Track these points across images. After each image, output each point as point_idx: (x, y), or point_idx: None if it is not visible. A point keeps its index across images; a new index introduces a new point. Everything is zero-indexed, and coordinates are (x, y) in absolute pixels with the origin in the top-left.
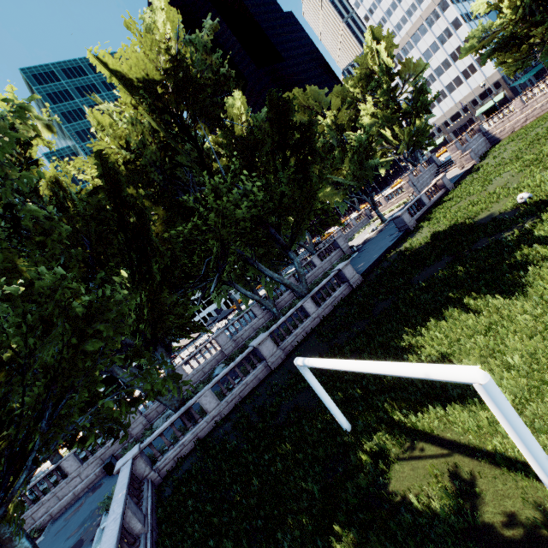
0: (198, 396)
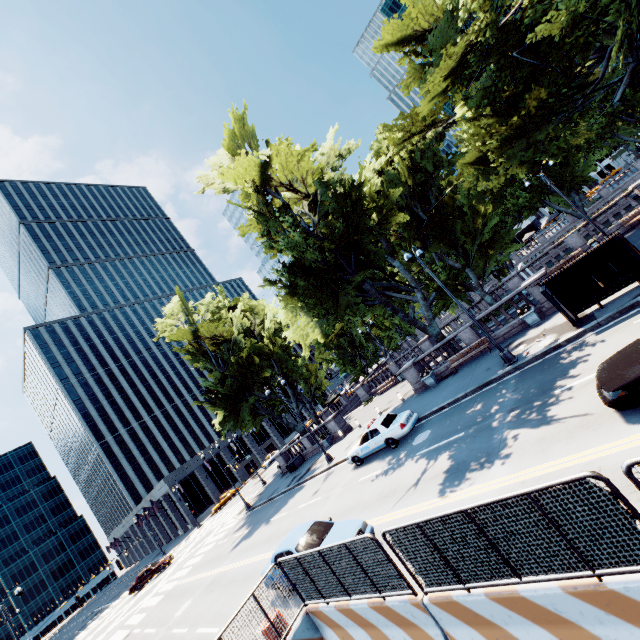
0: (513, 270)
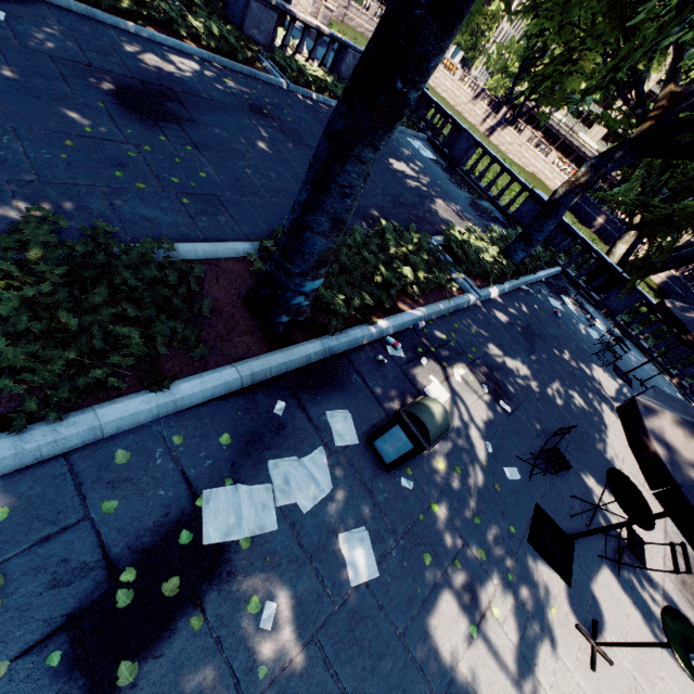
0: None
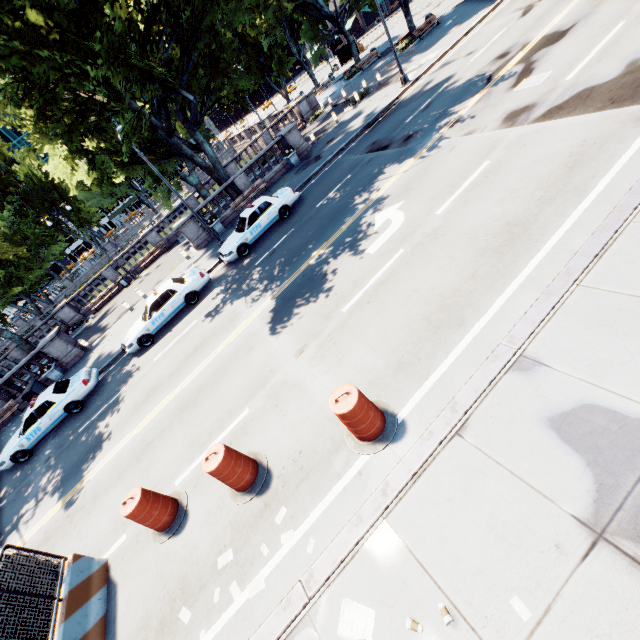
0: None
